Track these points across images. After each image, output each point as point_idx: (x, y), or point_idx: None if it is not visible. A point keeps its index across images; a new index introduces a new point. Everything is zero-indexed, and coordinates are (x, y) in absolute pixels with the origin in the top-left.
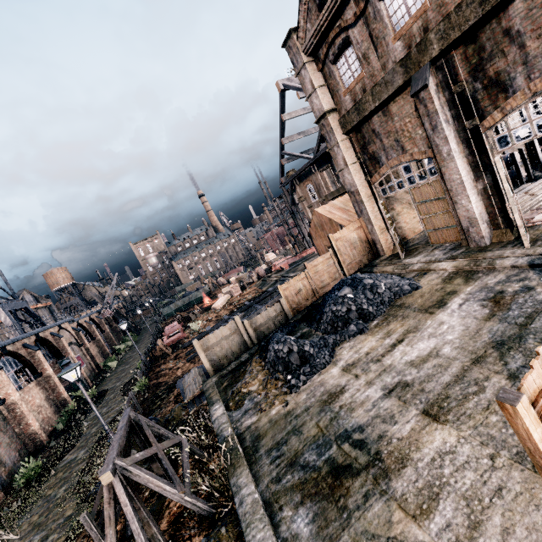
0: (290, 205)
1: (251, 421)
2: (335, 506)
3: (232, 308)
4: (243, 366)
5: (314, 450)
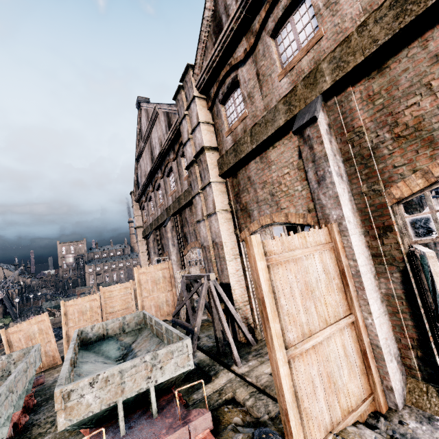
0: None
1: None
2: None
3: None
4: None
5: None
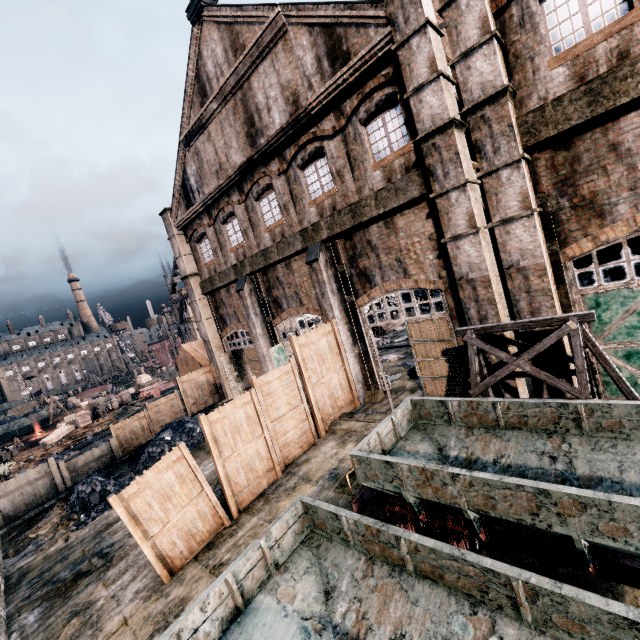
0: (179, 323)
1: (26, 562)
2: (63, 598)
3: (70, 444)
4: (44, 512)
5: (70, 568)
